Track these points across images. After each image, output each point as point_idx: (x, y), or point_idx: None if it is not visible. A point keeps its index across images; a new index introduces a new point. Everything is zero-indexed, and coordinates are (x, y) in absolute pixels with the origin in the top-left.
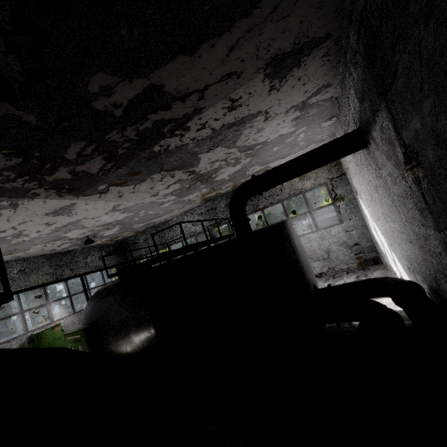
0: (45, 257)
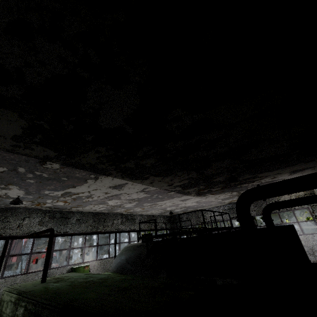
0: (146, 216)
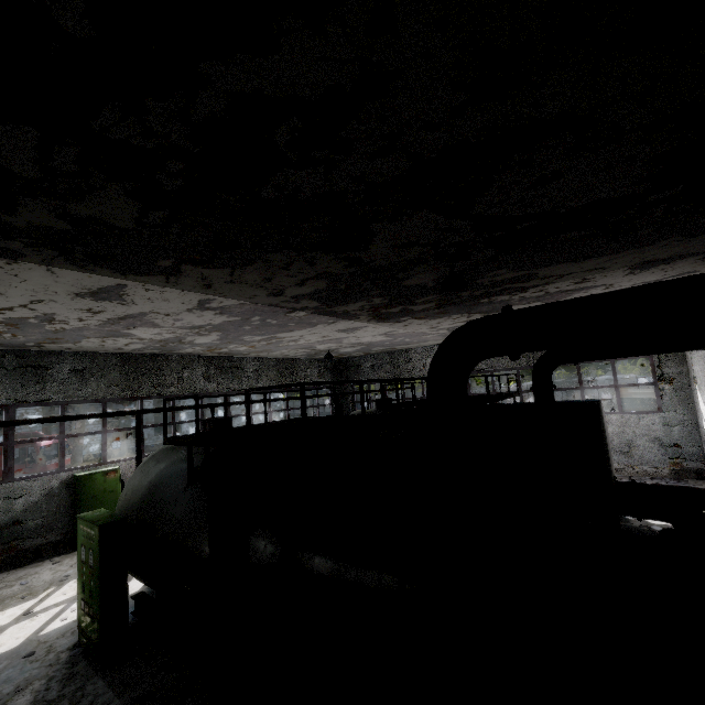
0: (274, 360)
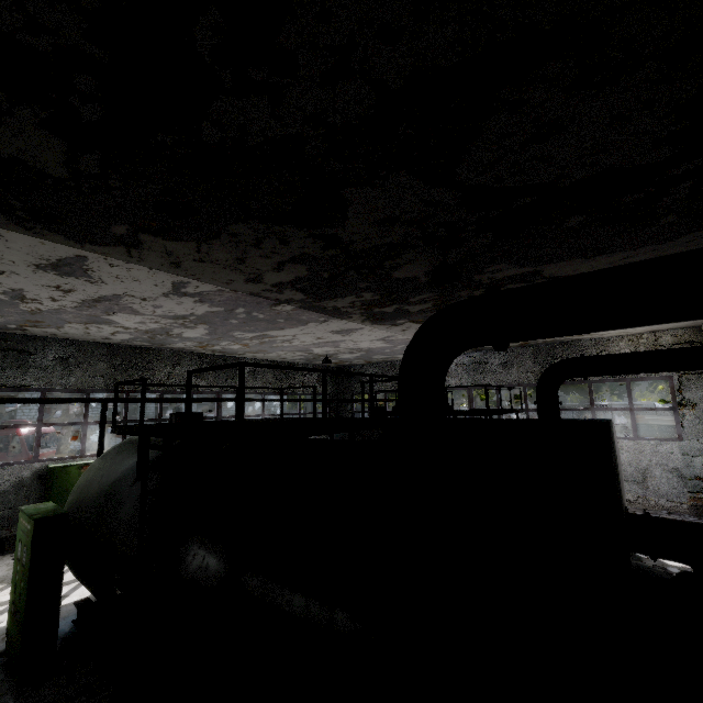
0: (271, 363)
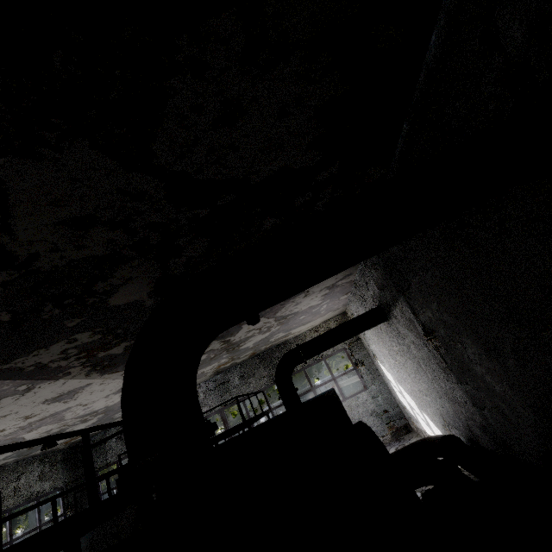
0: None
